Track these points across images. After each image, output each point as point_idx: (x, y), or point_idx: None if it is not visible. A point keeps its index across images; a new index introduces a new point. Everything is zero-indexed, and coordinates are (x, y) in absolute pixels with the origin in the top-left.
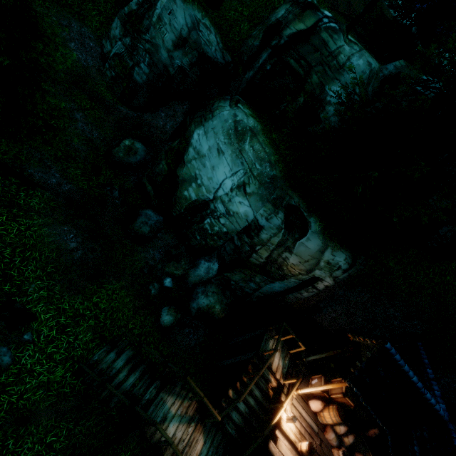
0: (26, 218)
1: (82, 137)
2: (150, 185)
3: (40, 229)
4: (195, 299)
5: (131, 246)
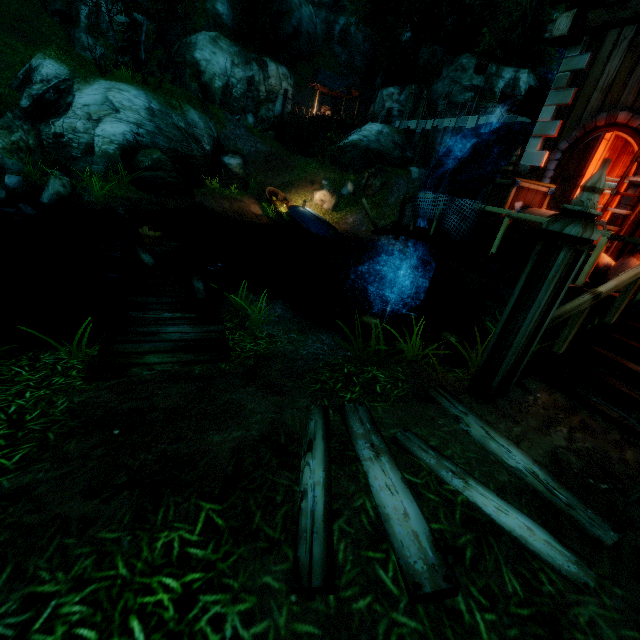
0: None
1: None
2: None
3: None
4: None
5: None
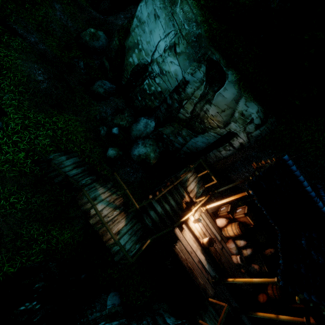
0: (6, 50)
1: (59, 23)
2: (107, 61)
3: (16, 59)
4: (136, 148)
5: (89, 100)
